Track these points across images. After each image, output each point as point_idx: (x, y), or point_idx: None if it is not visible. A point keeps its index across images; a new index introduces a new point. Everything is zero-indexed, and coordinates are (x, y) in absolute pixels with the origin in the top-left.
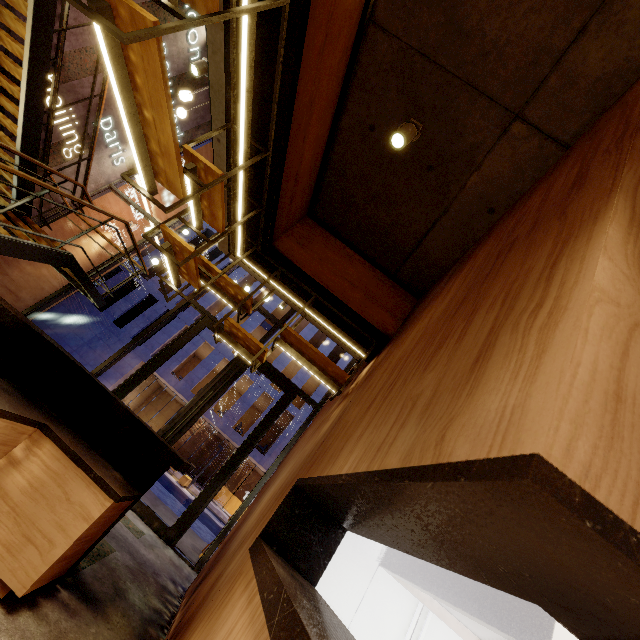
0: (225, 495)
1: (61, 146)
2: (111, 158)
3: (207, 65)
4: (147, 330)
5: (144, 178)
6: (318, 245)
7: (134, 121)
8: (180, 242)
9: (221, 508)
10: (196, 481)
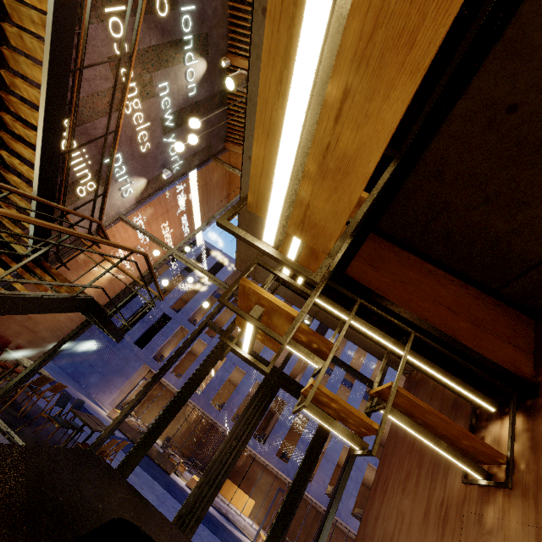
0: (228, 487)
1: (75, 185)
2: (120, 191)
3: (243, 77)
4: (168, 361)
5: (279, 224)
6: (392, 264)
7: (316, 99)
8: (274, 302)
9: (227, 503)
10: (199, 474)
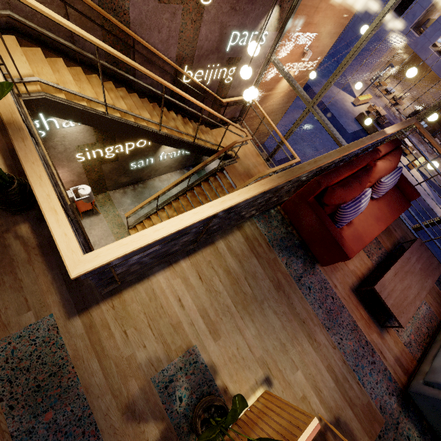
0: None
1: (222, 81)
2: None
3: None
4: None
5: None
6: None
7: None
8: None
9: None
10: None
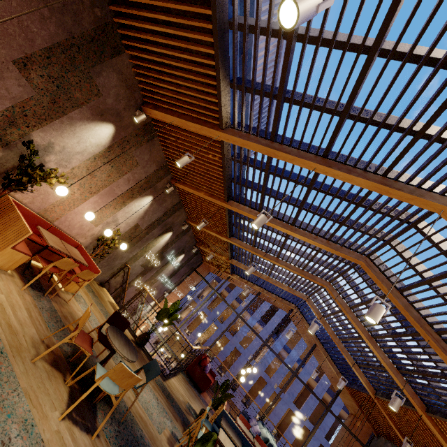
0: None
1: None
2: (144, 310)
3: None
4: None
5: None
6: None
7: None
8: None
9: None
10: None
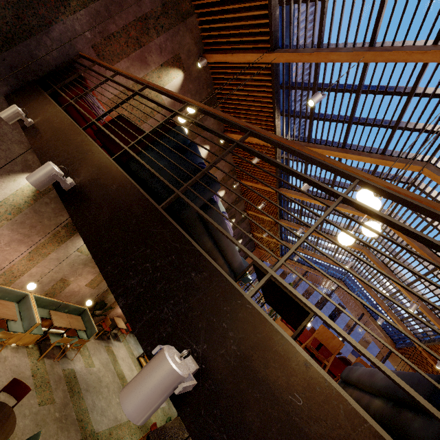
0: None
1: None
2: None
3: None
4: None
5: None
6: None
7: None
8: None
9: None
10: None
